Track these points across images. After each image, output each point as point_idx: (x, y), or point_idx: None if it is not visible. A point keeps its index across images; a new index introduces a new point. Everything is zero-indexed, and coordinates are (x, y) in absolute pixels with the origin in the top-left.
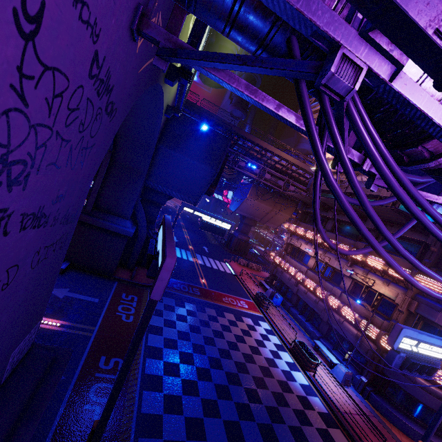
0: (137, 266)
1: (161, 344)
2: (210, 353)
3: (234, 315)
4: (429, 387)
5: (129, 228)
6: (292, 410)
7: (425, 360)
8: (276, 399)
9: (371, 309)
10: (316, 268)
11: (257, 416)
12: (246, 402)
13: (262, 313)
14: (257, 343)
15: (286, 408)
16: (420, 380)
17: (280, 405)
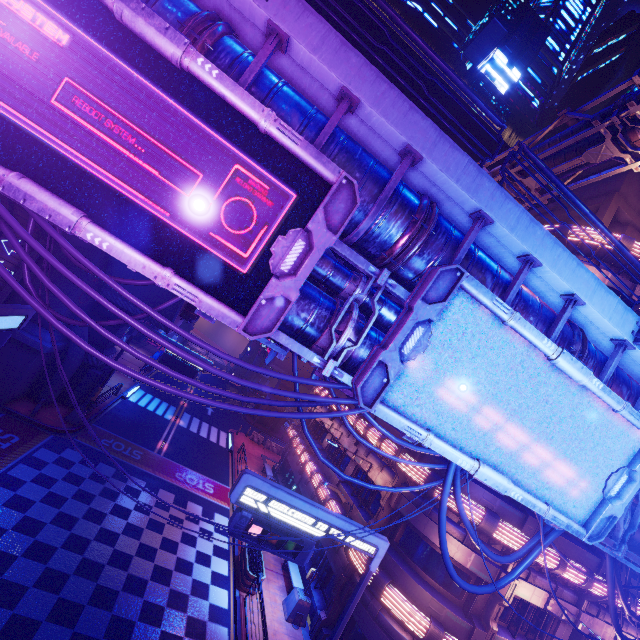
0: (58, 403)
1: (2, 501)
2: (80, 530)
3: (176, 497)
4: (392, 627)
5: (46, 342)
6: (160, 632)
7: (286, 531)
8: (144, 612)
9: (346, 500)
10: (330, 448)
11: (83, 624)
12: (82, 603)
13: (231, 505)
14: (184, 538)
15: (152, 627)
16: (383, 616)
17: (144, 621)
